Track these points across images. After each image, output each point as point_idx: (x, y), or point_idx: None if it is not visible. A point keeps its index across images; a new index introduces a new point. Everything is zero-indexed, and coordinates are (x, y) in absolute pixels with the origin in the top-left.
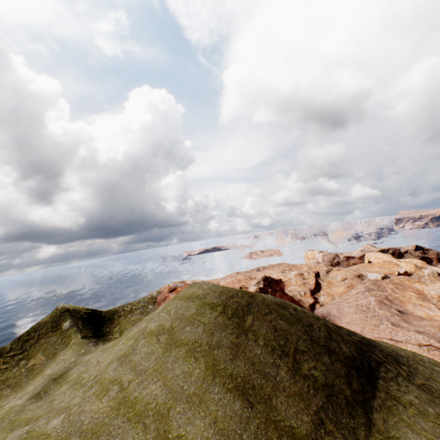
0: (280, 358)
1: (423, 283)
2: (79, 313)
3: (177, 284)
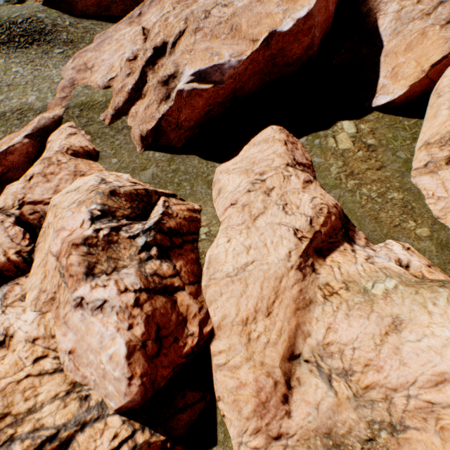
0: None
1: None
2: (15, 2)
3: None
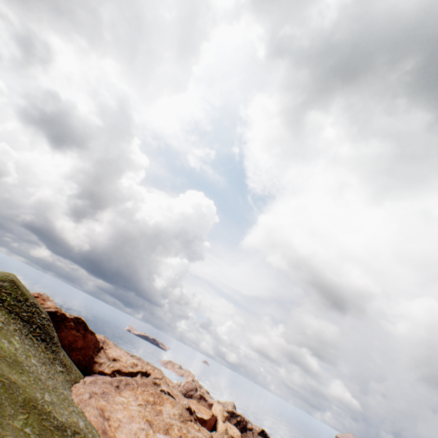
0: (3, 288)
1: (173, 406)
2: None
3: (44, 294)
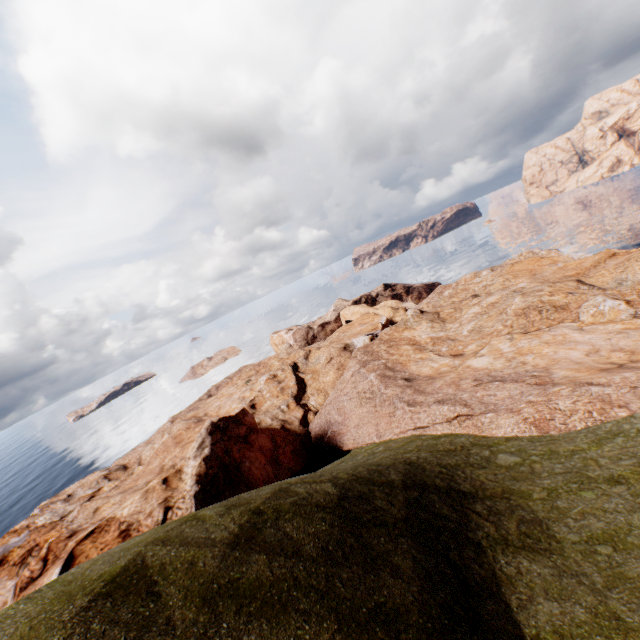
0: None
1: (411, 329)
2: None
3: (6, 544)
